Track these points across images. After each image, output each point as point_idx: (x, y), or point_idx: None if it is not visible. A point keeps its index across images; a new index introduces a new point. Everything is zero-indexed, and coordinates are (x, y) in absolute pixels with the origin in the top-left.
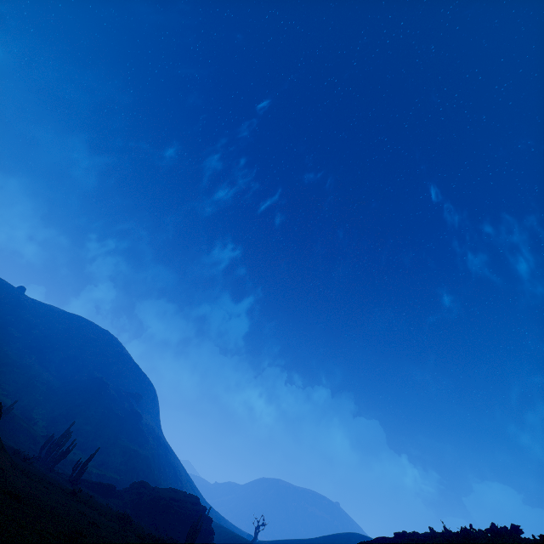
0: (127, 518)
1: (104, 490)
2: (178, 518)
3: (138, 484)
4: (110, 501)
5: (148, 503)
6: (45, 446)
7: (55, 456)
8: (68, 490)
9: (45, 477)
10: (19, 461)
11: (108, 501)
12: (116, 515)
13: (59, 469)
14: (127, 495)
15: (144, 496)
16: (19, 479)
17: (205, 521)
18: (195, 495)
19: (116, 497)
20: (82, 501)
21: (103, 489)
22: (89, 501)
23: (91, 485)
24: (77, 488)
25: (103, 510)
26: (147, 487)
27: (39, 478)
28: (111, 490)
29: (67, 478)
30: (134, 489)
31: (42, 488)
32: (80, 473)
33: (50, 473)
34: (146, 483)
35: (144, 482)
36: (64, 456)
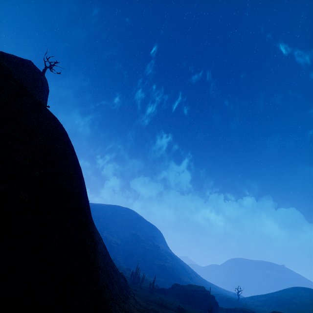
0: (183, 309)
1: (162, 291)
2: (198, 299)
3: (175, 285)
4: (167, 296)
5: (183, 294)
6: (132, 276)
7: (138, 280)
8: (156, 301)
9: (146, 297)
10: (135, 292)
11: (166, 296)
12: (178, 309)
13: (140, 283)
14: (172, 291)
15: (180, 291)
16: (150, 309)
17: (211, 298)
18: (202, 286)
19: (168, 293)
20: (164, 306)
21: (162, 291)
22: (167, 305)
23: (157, 290)
24: (155, 295)
25: (173, 308)
26: (179, 286)
27: (147, 300)
28: (165, 291)
29: (147, 289)
30: (174, 288)
31: (155, 308)
32: (152, 288)
33: (142, 290)
34: (178, 284)
35: (176, 284)
36: (142, 281)
